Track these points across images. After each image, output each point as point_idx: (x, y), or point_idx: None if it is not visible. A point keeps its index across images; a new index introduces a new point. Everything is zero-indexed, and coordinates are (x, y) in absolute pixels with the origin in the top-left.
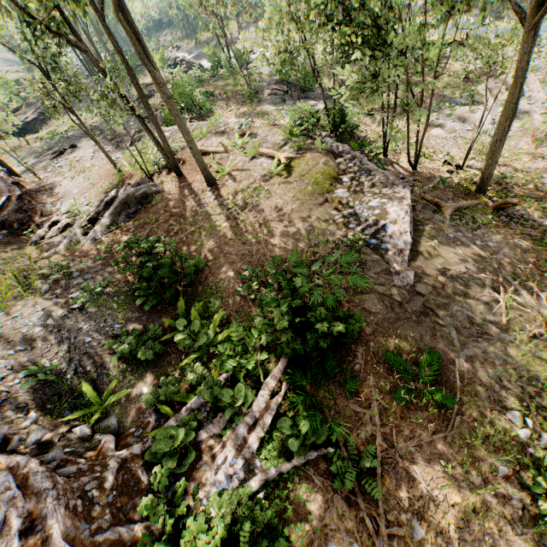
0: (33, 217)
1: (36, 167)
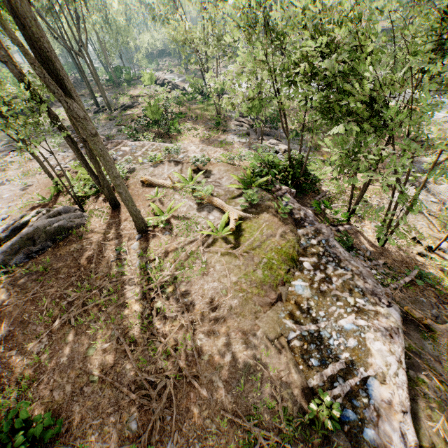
0: None
1: None
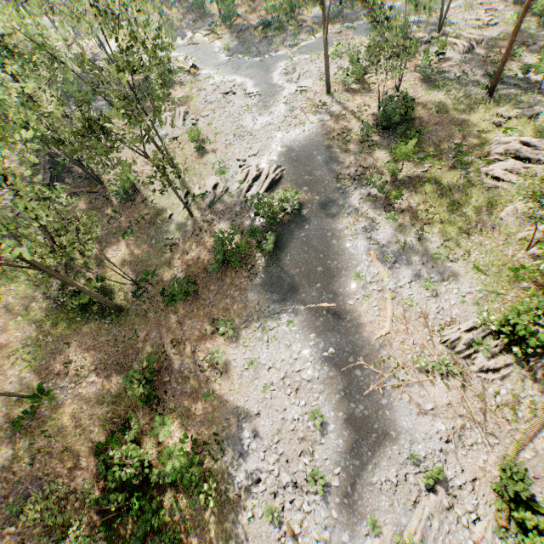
0: None
1: None
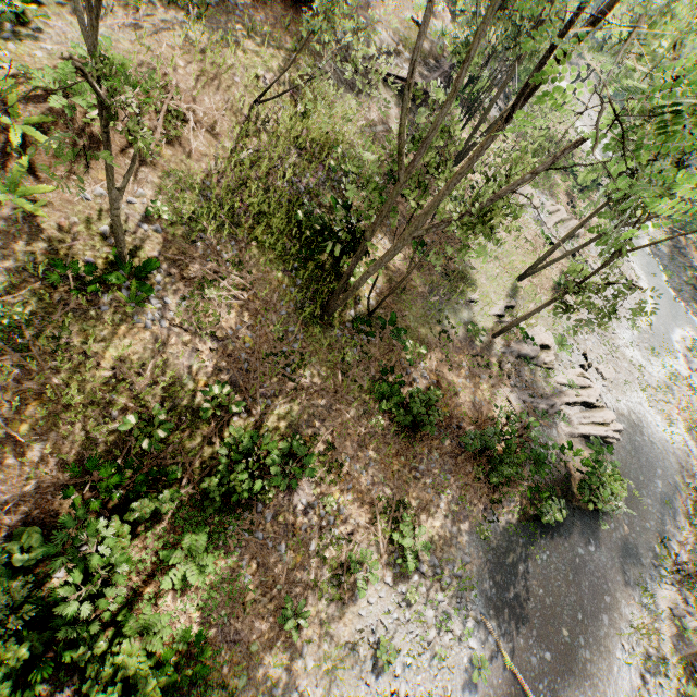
0: None
1: None
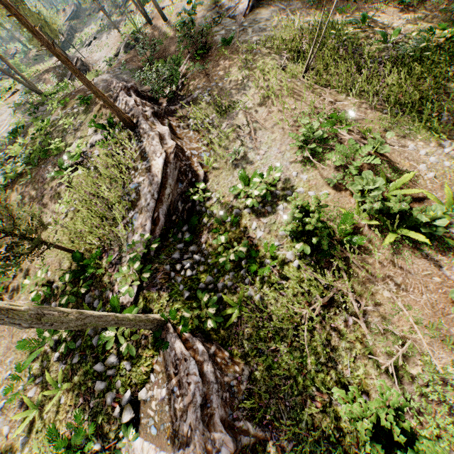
0: (89, 69)
1: (80, 56)
